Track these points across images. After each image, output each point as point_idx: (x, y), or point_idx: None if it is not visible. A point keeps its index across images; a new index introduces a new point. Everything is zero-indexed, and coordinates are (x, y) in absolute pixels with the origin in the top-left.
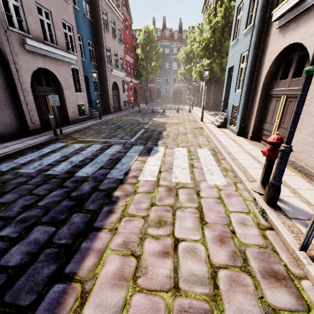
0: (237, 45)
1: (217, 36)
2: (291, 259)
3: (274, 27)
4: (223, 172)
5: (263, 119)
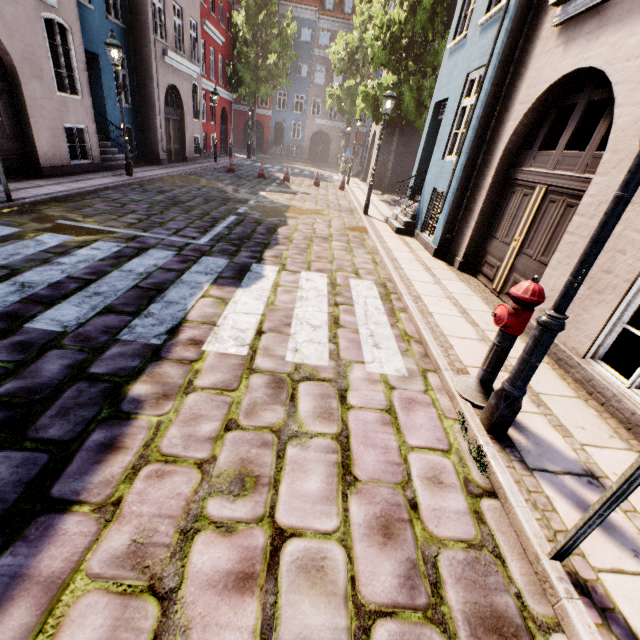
0: (462, 50)
1: (419, 21)
2: (530, 576)
3: (550, 20)
4: (402, 343)
5: (490, 230)
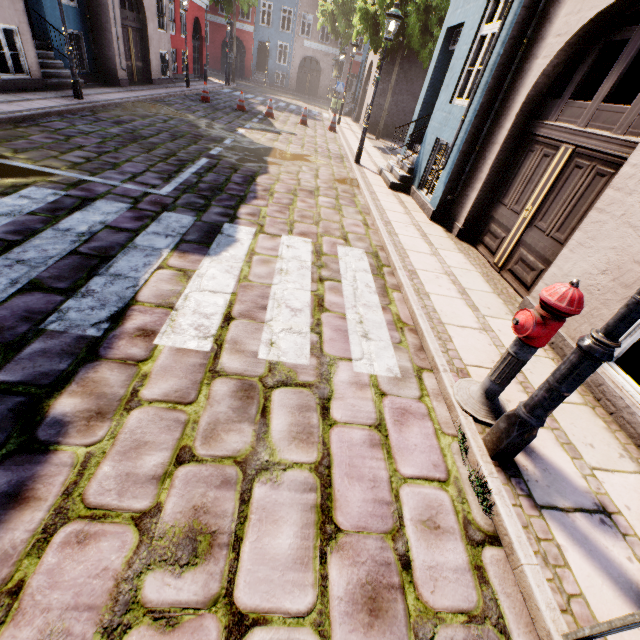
0: None
1: None
2: None
3: None
4: (395, 332)
5: (498, 194)
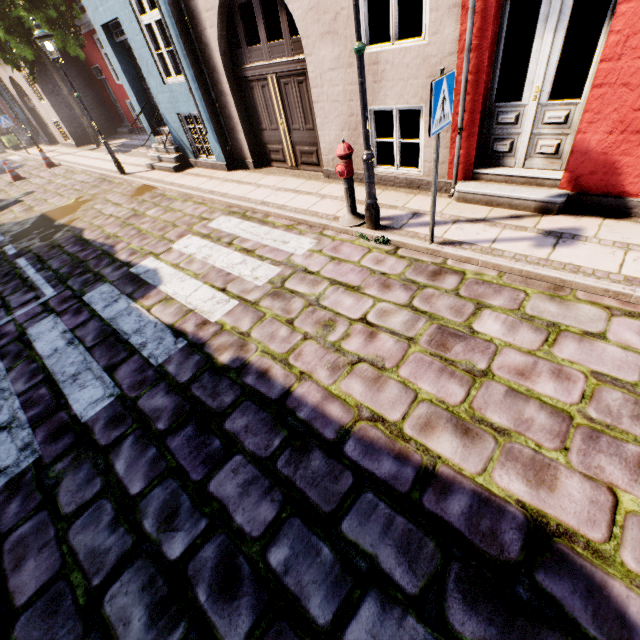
0: None
1: None
2: (430, 257)
3: None
4: (293, 231)
5: (255, 126)
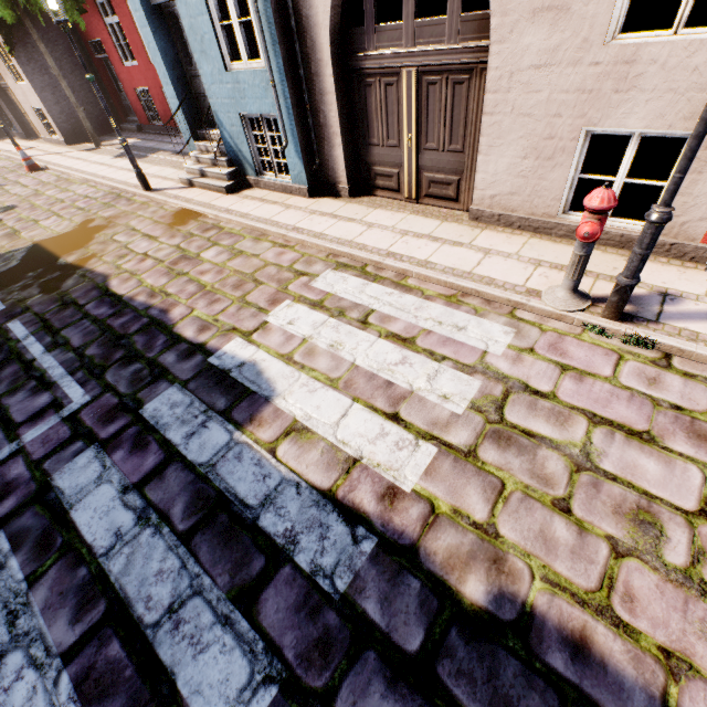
0: None
1: None
2: None
3: None
4: (462, 307)
5: (360, 139)
